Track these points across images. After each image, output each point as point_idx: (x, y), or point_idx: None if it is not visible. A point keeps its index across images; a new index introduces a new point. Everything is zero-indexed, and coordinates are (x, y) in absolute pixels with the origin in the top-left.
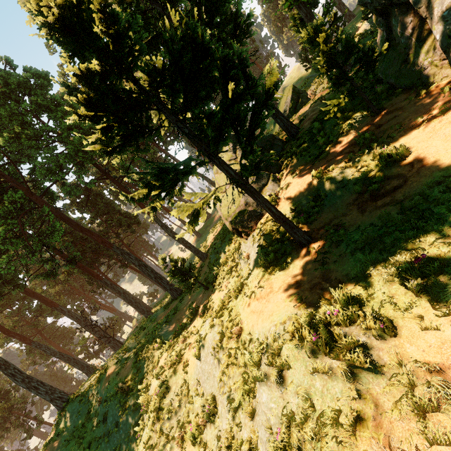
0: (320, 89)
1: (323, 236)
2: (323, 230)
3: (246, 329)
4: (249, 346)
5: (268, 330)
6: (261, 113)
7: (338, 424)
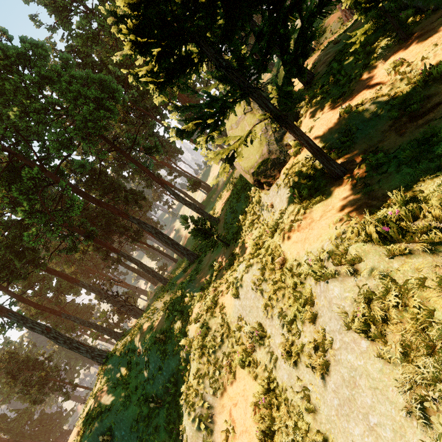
0: (322, 39)
1: (359, 165)
2: (358, 160)
3: (290, 258)
4: (298, 269)
5: (321, 247)
6: (312, 26)
7: (425, 287)
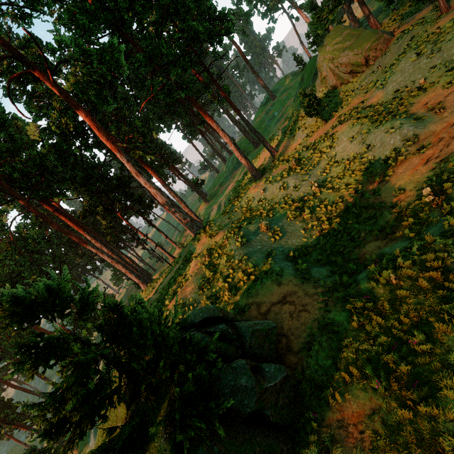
0: None
1: None
2: None
3: (443, 26)
4: None
5: None
6: None
7: None
